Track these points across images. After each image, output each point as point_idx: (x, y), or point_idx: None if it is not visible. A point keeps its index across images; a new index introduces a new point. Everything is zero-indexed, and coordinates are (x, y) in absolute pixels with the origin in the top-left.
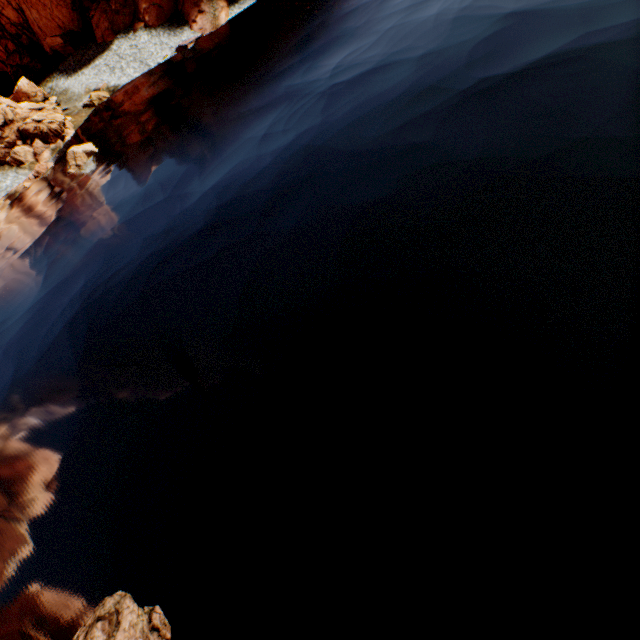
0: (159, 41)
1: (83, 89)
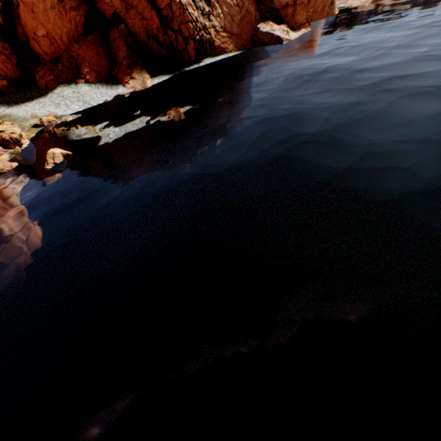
0: (99, 91)
1: (29, 114)
